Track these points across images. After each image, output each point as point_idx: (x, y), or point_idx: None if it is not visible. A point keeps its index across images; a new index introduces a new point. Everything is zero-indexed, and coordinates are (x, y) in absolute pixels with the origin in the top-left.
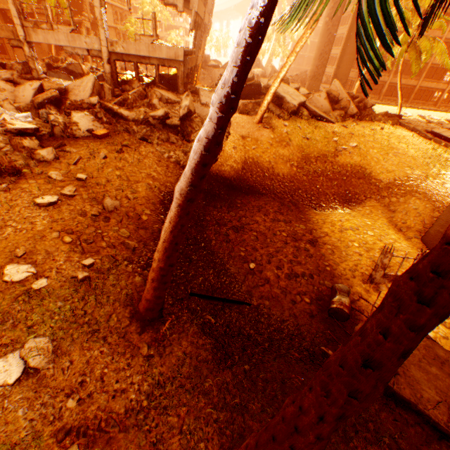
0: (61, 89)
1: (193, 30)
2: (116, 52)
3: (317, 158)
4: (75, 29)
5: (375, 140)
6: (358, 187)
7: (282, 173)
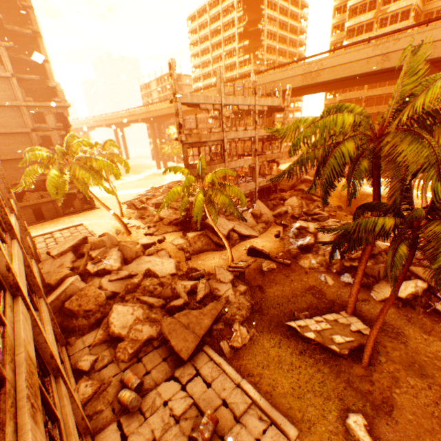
0: (260, 211)
1: (268, 166)
2: (260, 186)
3: (339, 197)
4: (246, 183)
5: (339, 184)
6: (355, 201)
7: (342, 206)
